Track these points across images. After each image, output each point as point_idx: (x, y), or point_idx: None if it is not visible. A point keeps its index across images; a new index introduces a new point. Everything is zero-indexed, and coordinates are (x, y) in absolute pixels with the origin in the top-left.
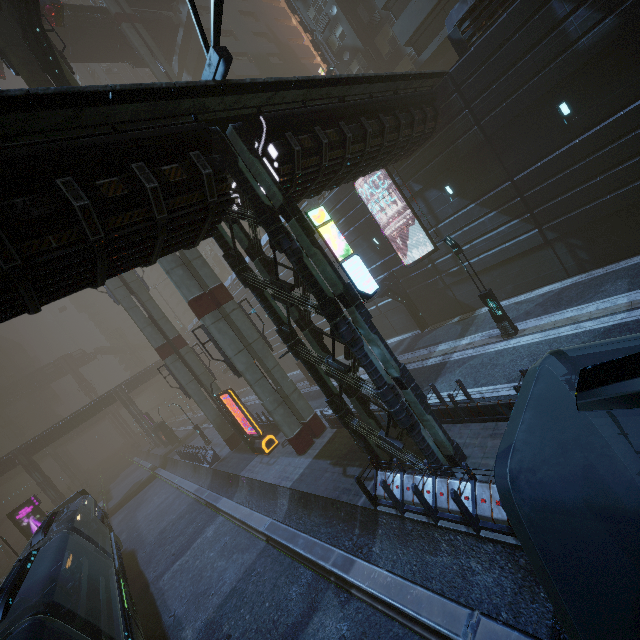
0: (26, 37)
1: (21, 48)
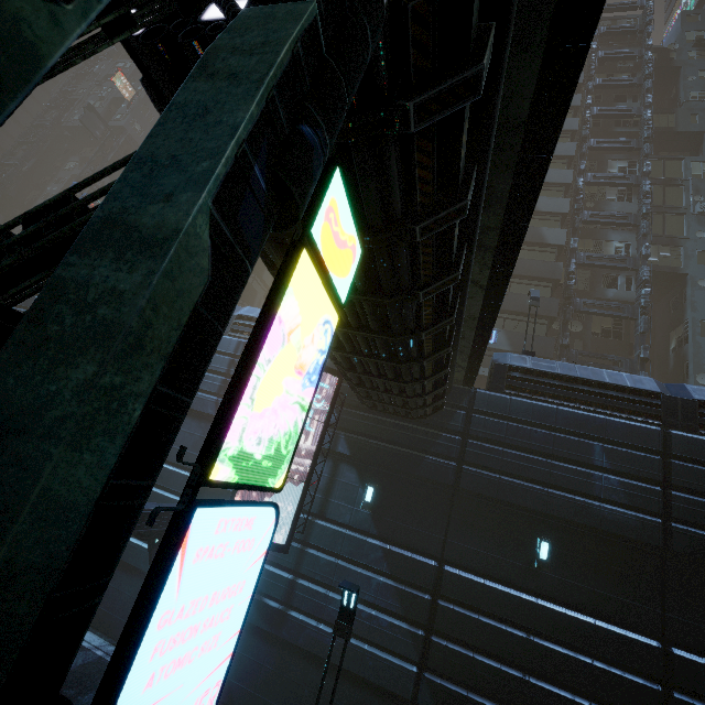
0: None
1: None
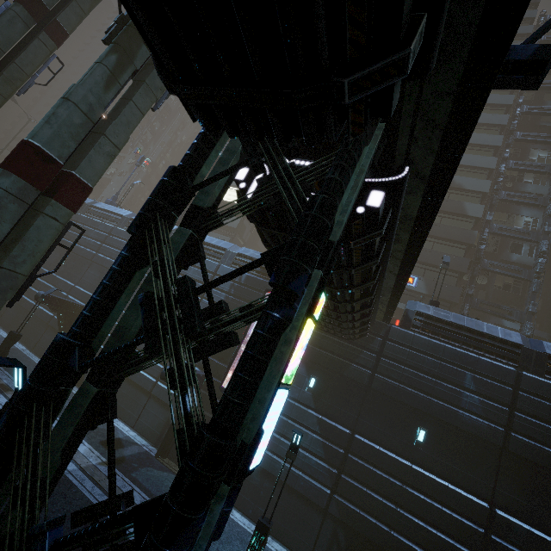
0: None
1: None
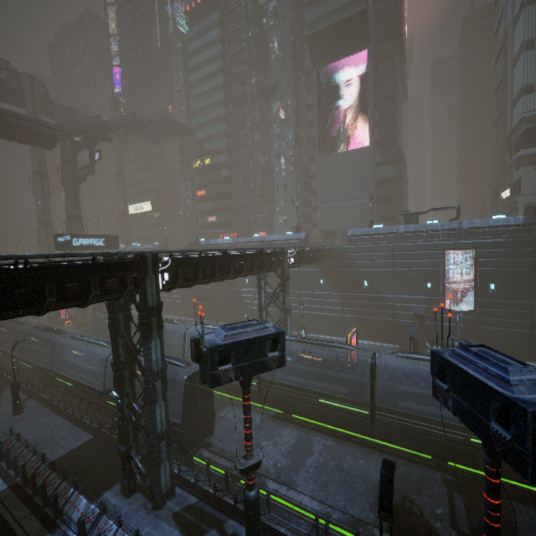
0: (73, 181)
1: (69, 181)
